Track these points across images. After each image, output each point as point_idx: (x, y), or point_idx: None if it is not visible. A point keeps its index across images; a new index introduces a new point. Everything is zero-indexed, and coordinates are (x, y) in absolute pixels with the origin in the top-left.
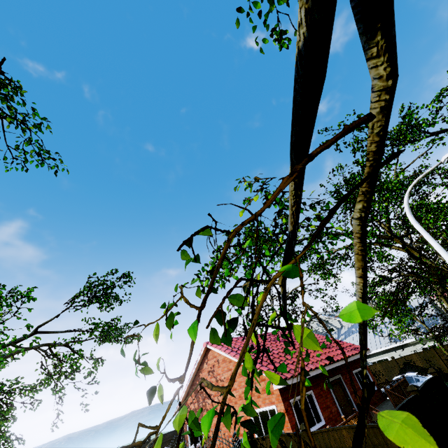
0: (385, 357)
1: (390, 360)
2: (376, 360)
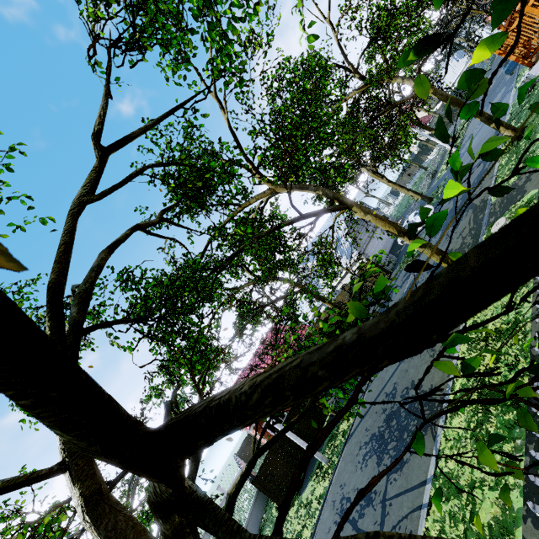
0: (343, 283)
1: (346, 283)
2: (341, 287)
